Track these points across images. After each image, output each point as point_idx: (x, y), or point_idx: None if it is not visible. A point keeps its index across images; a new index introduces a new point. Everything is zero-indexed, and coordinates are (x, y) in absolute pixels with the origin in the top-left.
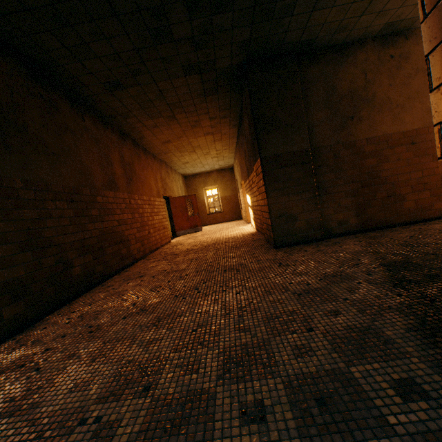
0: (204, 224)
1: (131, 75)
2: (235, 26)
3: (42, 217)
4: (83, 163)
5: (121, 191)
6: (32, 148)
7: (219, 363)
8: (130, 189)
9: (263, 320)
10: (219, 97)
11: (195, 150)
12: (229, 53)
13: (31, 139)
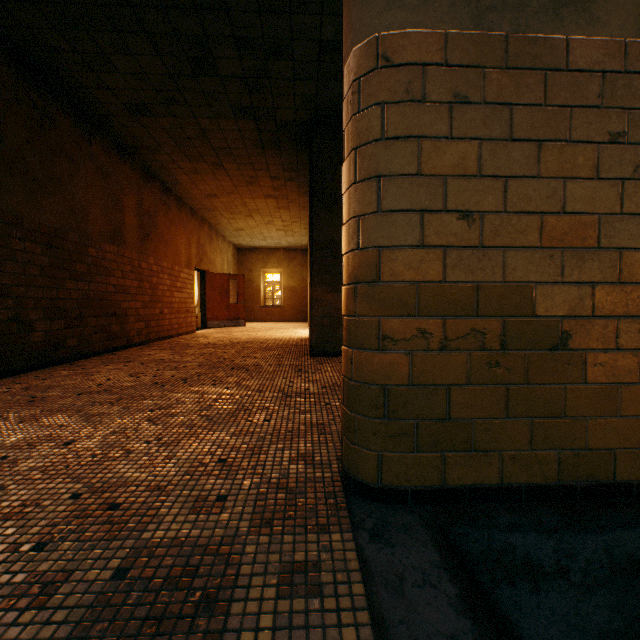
0: (254, 320)
1: (163, 103)
2: (297, 77)
3: (1, 257)
4: (78, 200)
5: (128, 248)
6: (6, 167)
7: (156, 434)
8: (144, 248)
9: (231, 410)
10: (283, 153)
11: (253, 215)
12: (292, 105)
13: (7, 155)
